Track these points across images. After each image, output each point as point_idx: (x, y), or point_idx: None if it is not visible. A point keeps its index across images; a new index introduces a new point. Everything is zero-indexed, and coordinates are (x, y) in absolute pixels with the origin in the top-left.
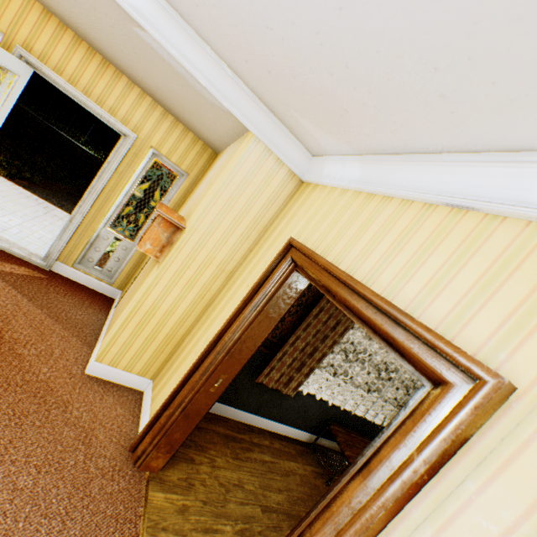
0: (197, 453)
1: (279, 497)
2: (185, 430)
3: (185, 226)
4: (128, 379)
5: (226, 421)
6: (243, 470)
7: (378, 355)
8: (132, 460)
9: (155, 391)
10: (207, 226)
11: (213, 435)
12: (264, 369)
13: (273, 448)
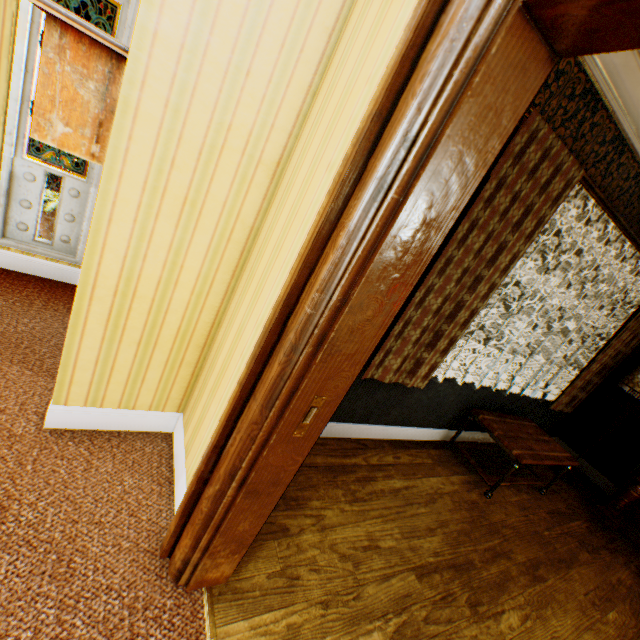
0: (290, 515)
1: (434, 542)
2: (258, 514)
3: (129, 48)
4: (136, 420)
5: (322, 444)
6: (370, 517)
7: (548, 299)
8: (170, 575)
9: (188, 434)
10: (183, 19)
11: (309, 473)
12: (374, 357)
13: (402, 465)
